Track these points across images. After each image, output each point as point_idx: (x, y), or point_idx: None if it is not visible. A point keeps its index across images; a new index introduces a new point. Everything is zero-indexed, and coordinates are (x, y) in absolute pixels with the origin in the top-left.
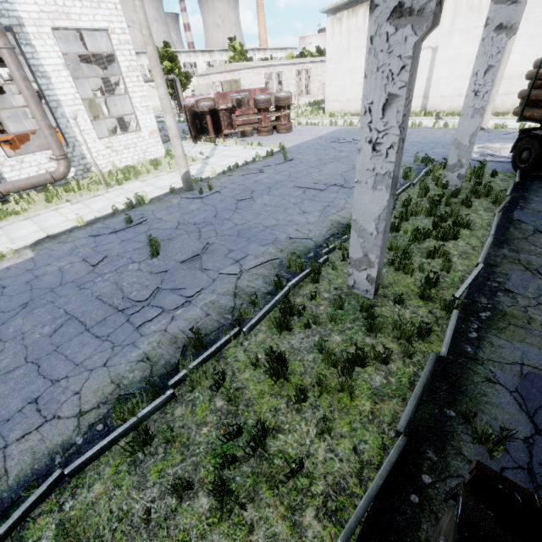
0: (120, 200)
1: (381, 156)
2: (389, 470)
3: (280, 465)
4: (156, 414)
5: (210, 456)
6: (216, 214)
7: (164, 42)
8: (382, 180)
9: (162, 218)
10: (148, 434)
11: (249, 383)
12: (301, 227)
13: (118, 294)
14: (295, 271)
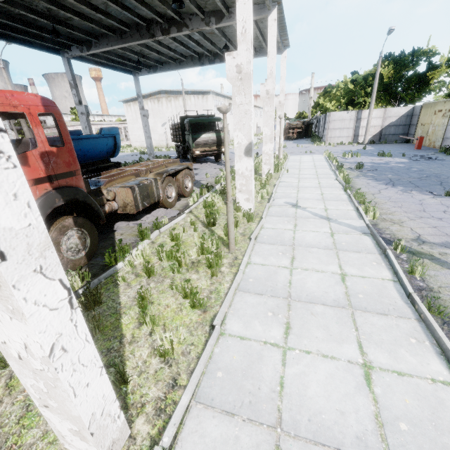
0: None
1: None
2: None
3: None
4: None
5: None
6: None
7: None
8: None
9: None
10: None
11: None
12: None
13: None
14: None
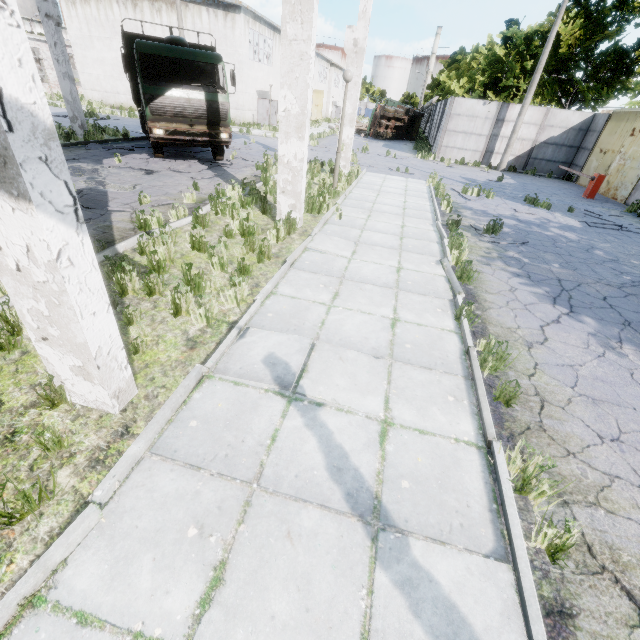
0: None
1: None
2: None
3: None
4: None
5: None
6: None
7: None
8: None
9: None
10: None
11: None
12: None
13: None
14: None
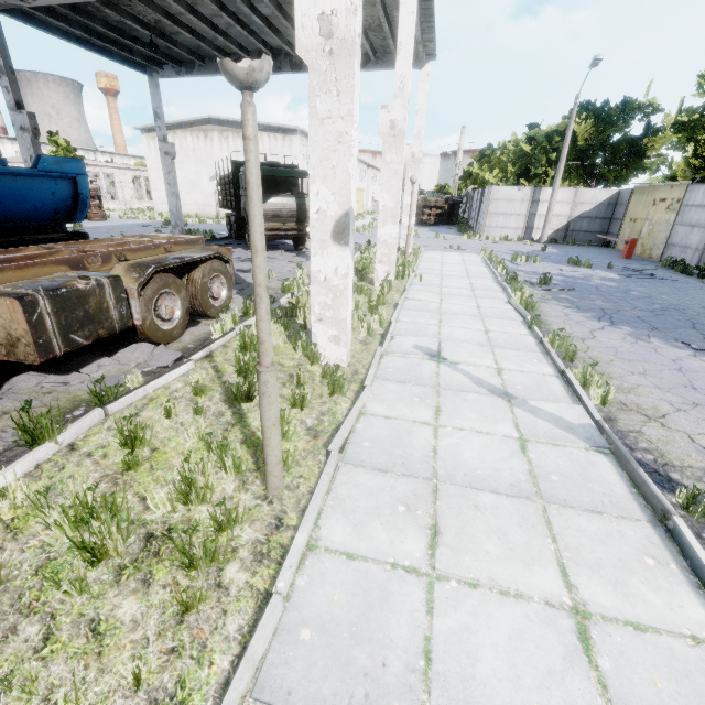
0: None
1: None
2: None
3: None
4: None
5: None
6: None
7: None
8: None
9: None
10: None
11: None
12: None
13: None
14: None
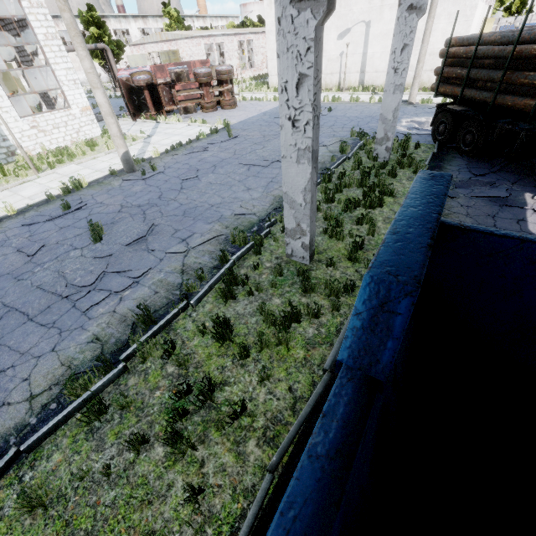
0: (54, 185)
1: (300, 132)
2: (315, 400)
3: (227, 411)
4: (110, 387)
5: (164, 413)
6: (161, 195)
7: (88, 5)
8: (304, 155)
9: (103, 202)
10: (102, 404)
11: (198, 348)
12: (245, 203)
13: (60, 281)
14: (240, 245)
